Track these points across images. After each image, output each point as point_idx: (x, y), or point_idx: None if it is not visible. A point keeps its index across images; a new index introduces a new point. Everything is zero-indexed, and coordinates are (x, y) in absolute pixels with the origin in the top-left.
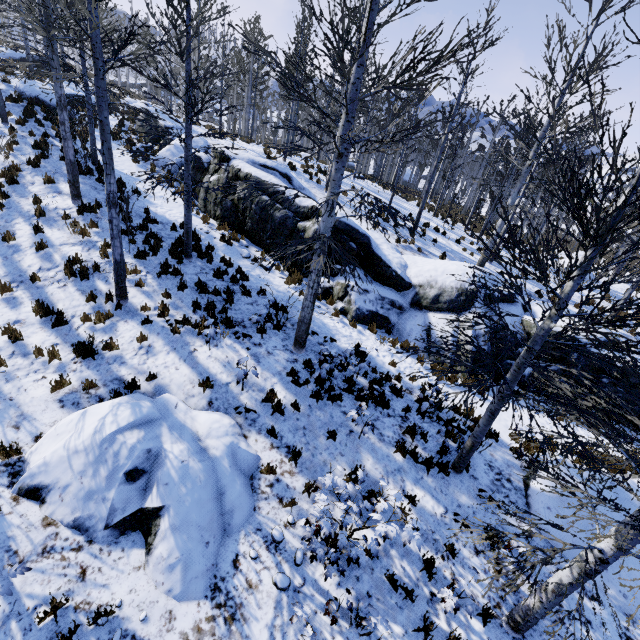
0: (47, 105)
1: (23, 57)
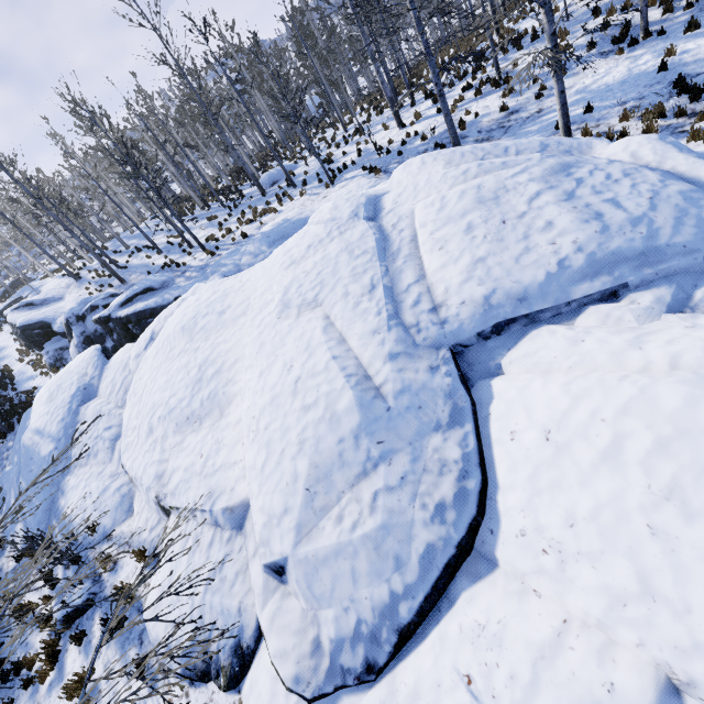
0: None
1: (4, 291)
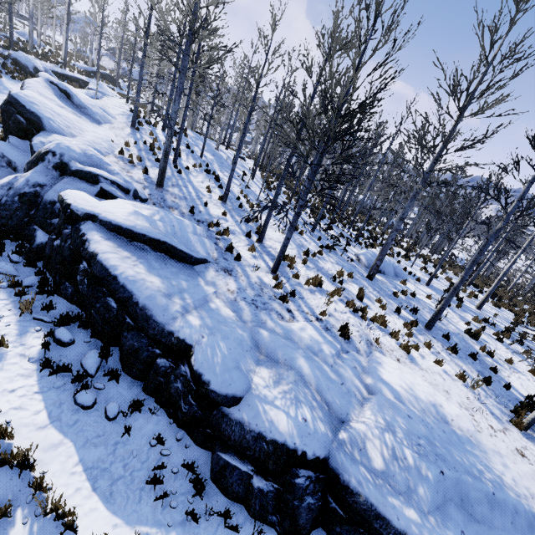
0: (20, 63)
1: (94, 71)
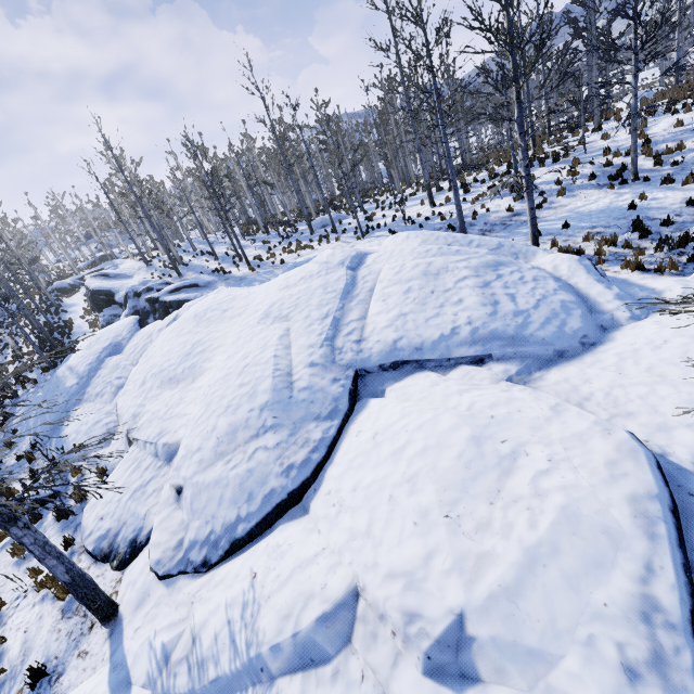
0: (61, 289)
1: (93, 261)
